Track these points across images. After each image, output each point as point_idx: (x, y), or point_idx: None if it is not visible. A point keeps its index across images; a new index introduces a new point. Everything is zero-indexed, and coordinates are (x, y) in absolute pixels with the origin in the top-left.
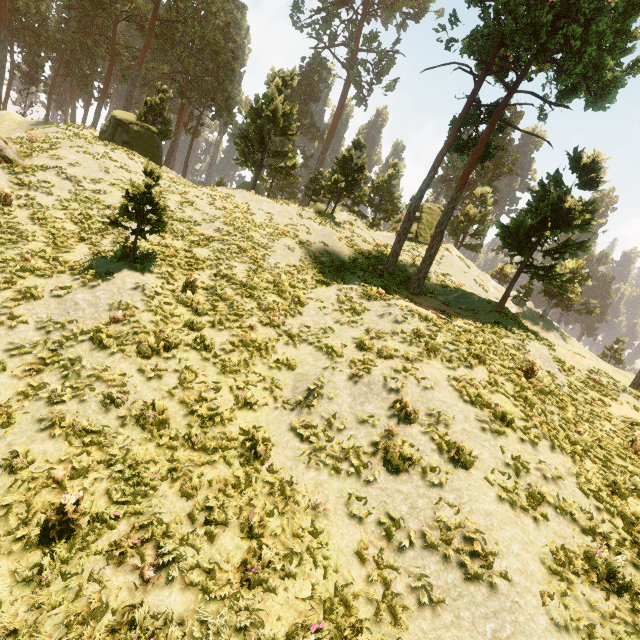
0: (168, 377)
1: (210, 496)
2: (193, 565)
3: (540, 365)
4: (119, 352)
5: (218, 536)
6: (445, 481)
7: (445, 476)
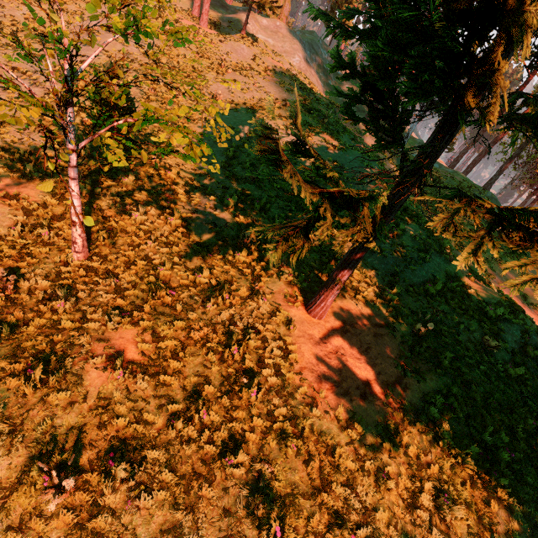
0: (22, 12)
1: (19, 27)
2: (7, 31)
3: (227, 49)
4: (5, 2)
5: (18, 32)
6: (98, 35)
7: (99, 34)
